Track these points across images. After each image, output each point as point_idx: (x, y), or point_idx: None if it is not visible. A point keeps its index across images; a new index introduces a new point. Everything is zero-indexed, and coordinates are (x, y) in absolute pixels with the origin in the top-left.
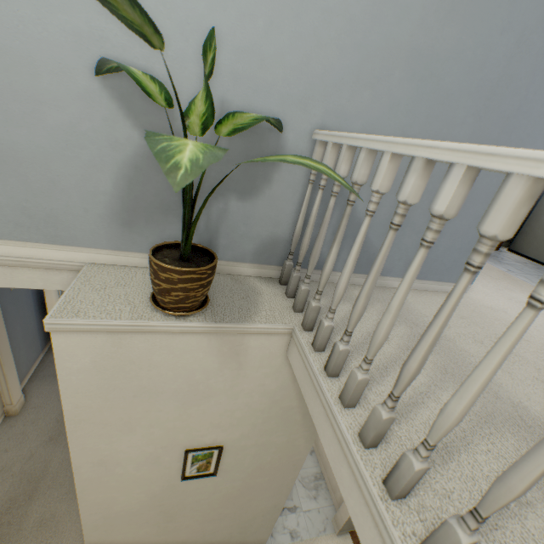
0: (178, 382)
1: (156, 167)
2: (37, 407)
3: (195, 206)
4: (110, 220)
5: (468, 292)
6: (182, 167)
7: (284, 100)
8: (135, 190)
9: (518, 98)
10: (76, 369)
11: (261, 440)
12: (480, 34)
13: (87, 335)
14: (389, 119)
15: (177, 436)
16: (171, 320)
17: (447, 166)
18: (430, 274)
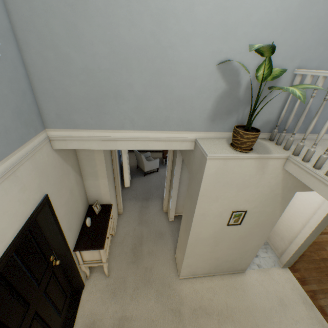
0: (239, 180)
1: (228, 96)
2: (128, 211)
3: (254, 109)
4: (207, 120)
5: None
6: (300, 96)
7: (283, 59)
8: (218, 107)
9: None
10: (209, 174)
11: (261, 209)
12: None
13: (216, 160)
14: None
15: (231, 205)
16: (244, 154)
17: None
18: None
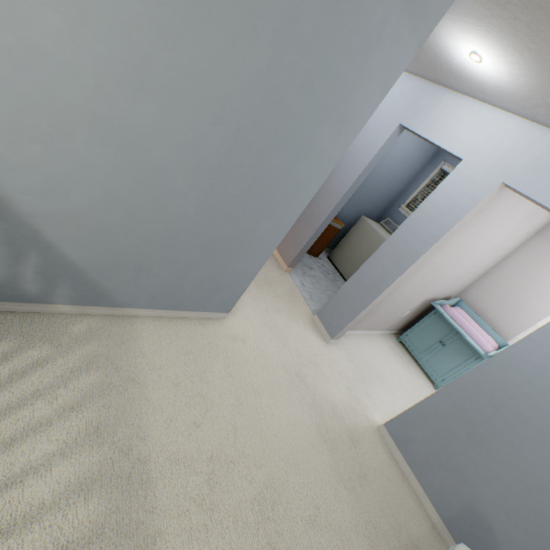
0: None
1: None
2: None
3: None
4: None
5: (229, 317)
6: None
7: None
8: None
9: (247, 182)
10: None
11: None
12: (188, 120)
13: None
14: (85, 177)
15: None
16: None
17: (178, 227)
18: (182, 306)
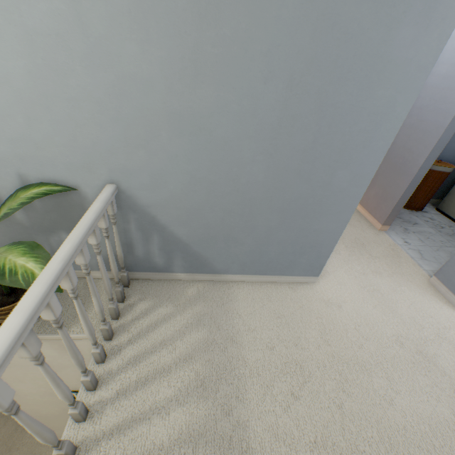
0: None
1: None
2: None
3: None
4: None
5: (319, 281)
6: None
7: (69, 167)
8: None
9: (311, 132)
10: None
11: None
12: (240, 87)
13: None
14: (173, 167)
15: None
16: None
17: (251, 194)
18: (270, 271)
